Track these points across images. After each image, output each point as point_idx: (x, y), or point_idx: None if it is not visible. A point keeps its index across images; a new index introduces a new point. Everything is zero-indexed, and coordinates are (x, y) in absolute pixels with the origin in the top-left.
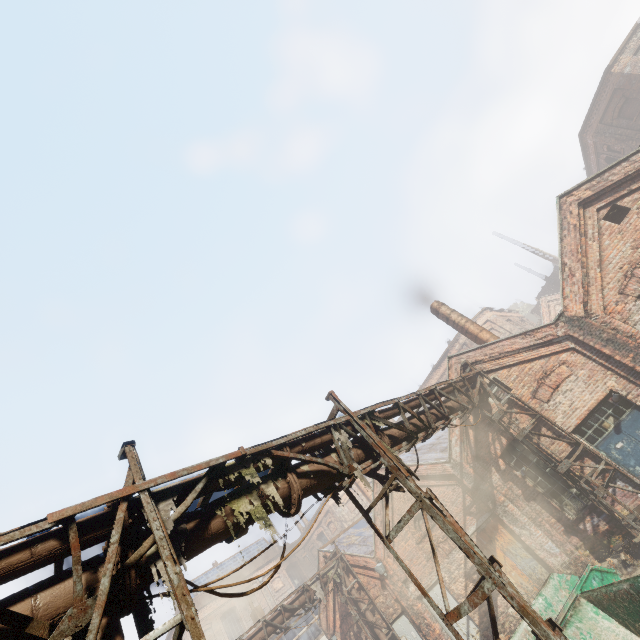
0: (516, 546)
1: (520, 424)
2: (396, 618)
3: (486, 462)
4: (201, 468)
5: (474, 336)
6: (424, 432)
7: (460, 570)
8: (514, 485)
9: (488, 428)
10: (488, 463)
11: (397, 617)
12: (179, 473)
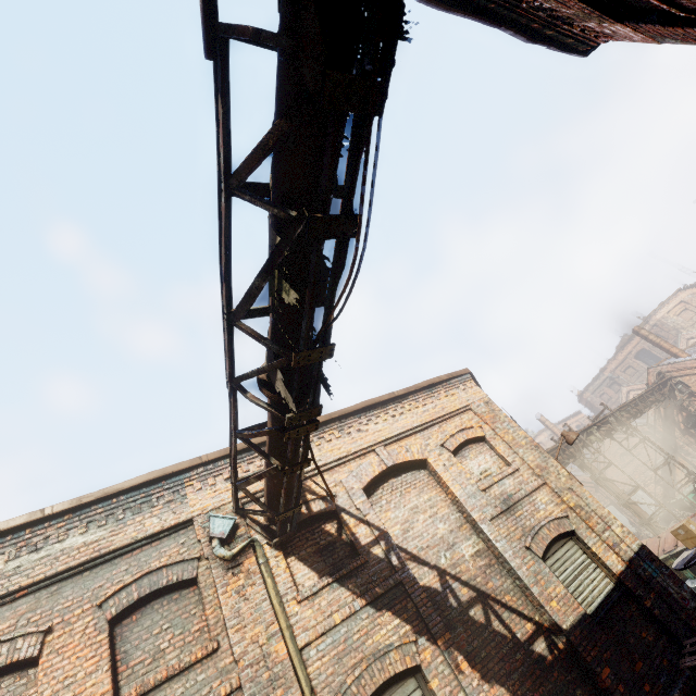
0: (689, 467)
1: (695, 406)
2: (605, 507)
3: (671, 425)
4: (584, 429)
5: (666, 350)
6: (639, 414)
7: (651, 480)
8: (689, 437)
9: (674, 407)
10: (673, 426)
11: (606, 506)
12: (581, 430)
